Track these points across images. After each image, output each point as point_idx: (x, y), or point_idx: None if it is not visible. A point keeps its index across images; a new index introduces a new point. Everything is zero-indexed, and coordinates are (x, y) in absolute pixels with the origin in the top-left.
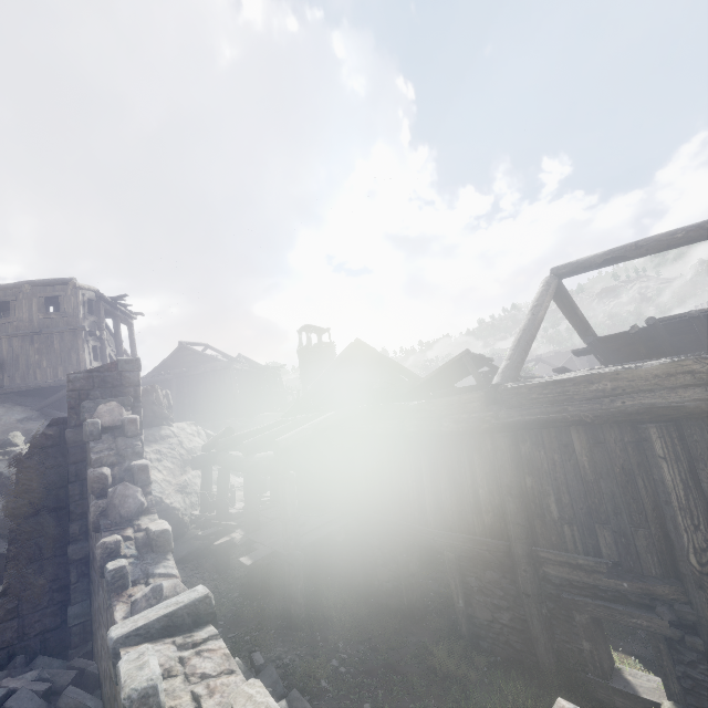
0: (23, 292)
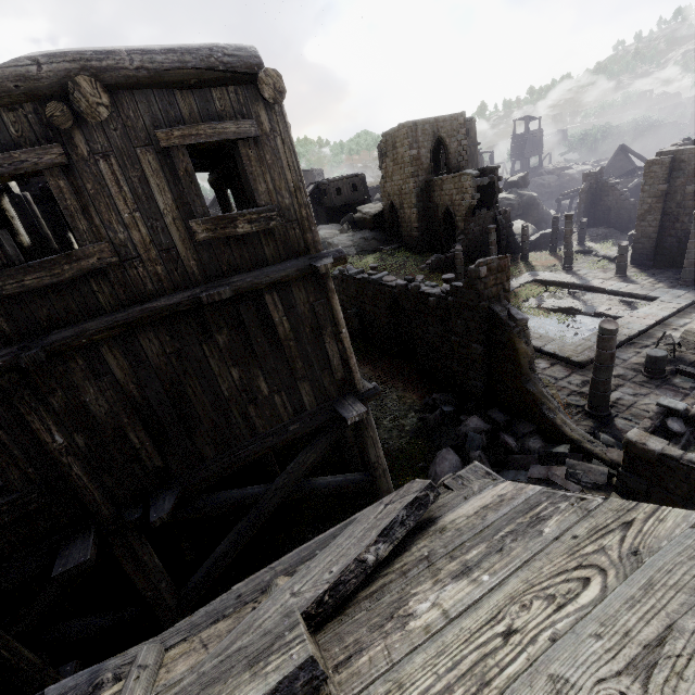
0: None
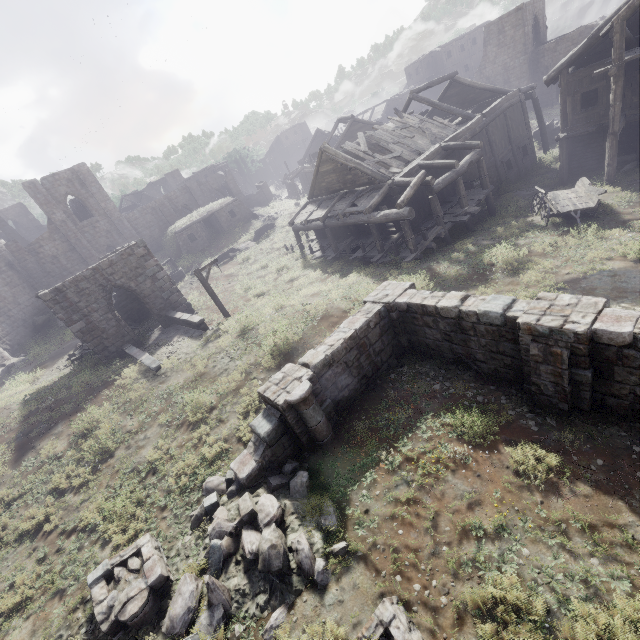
0: (478, 32)
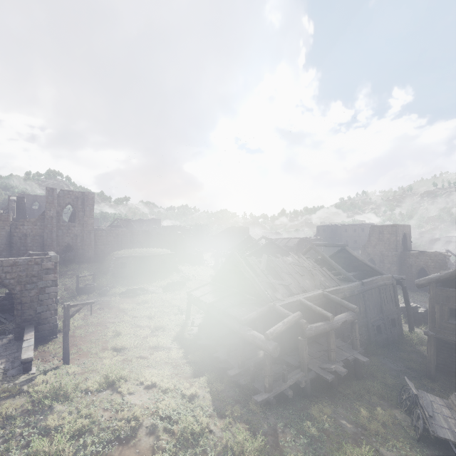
0: (366, 226)
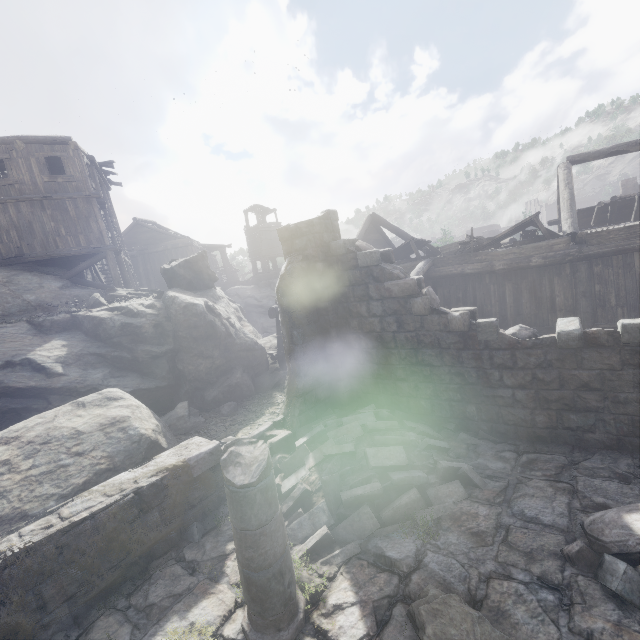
0: (16, 150)
